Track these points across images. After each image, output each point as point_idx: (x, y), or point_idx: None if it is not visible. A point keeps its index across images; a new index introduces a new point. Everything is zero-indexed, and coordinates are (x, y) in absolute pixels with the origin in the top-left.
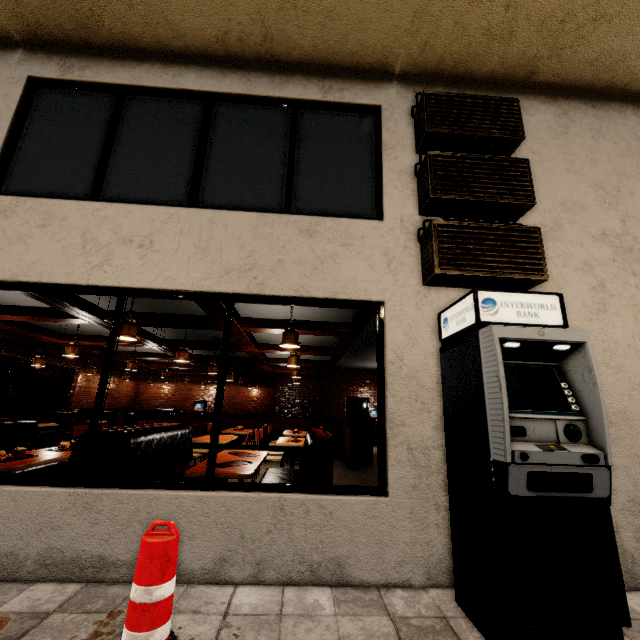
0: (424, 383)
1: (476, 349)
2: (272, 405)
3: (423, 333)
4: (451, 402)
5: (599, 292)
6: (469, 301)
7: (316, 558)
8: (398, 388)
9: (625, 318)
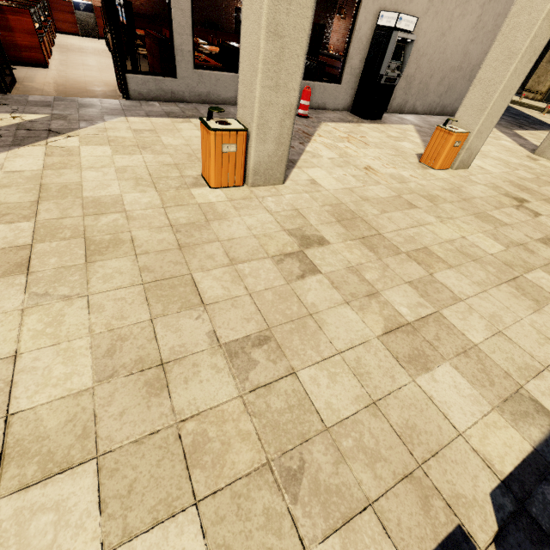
0: (363, 42)
1: (390, 37)
2: (159, 4)
3: (370, 17)
4: (372, 53)
5: (430, 3)
6: (395, 16)
7: (320, 102)
8: (355, 43)
9: (430, 18)
